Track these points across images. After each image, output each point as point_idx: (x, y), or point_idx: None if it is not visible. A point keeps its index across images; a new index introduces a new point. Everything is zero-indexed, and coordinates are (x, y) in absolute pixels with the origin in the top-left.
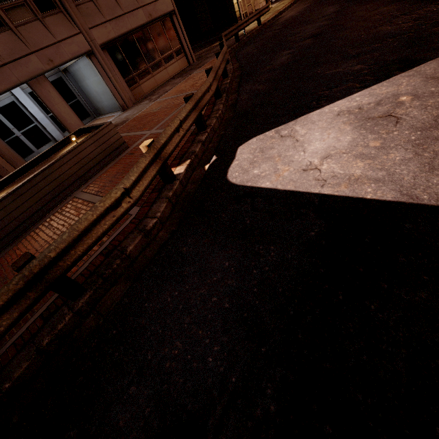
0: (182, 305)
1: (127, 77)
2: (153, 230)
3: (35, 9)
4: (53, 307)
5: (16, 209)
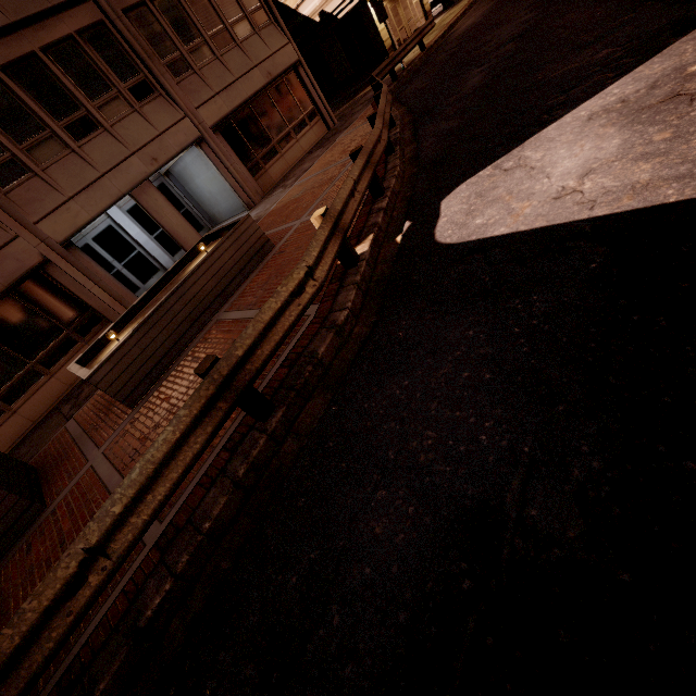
0: (420, 393)
1: (248, 163)
2: (345, 326)
3: (130, 99)
4: (238, 436)
5: (150, 344)
